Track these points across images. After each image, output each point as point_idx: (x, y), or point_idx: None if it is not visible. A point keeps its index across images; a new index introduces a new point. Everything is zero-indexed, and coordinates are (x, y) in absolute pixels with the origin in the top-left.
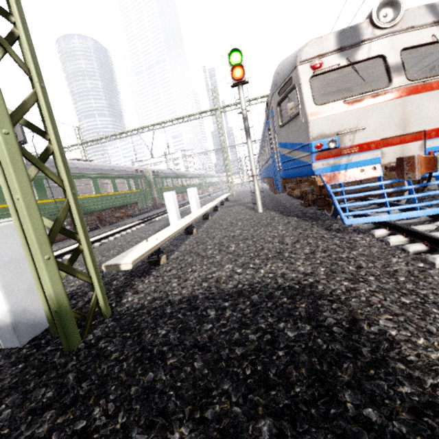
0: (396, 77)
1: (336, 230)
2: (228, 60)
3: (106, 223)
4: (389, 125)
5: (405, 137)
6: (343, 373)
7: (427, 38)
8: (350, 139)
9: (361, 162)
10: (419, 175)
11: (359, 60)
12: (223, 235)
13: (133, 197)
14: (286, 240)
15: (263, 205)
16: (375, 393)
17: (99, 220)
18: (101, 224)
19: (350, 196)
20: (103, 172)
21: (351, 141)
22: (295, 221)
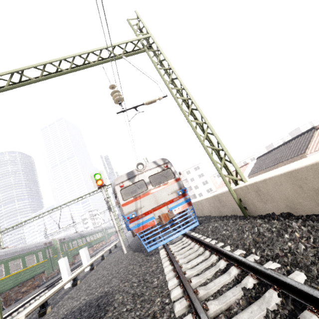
0: (148, 186)
1: (150, 254)
2: (94, 178)
3: (12, 302)
4: (152, 203)
5: (159, 206)
6: (92, 318)
7: (156, 171)
8: (140, 211)
9: (147, 220)
10: (164, 222)
11: (135, 182)
12: (94, 278)
13: (40, 267)
14: (120, 270)
15: (131, 246)
16: (95, 318)
17: (4, 301)
18: (7, 304)
19: (147, 236)
20: (15, 254)
21: (141, 212)
22: (134, 255)
